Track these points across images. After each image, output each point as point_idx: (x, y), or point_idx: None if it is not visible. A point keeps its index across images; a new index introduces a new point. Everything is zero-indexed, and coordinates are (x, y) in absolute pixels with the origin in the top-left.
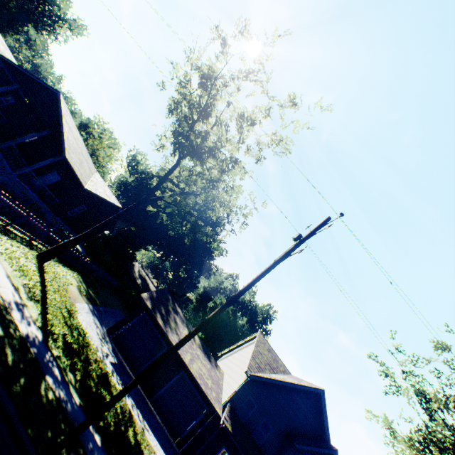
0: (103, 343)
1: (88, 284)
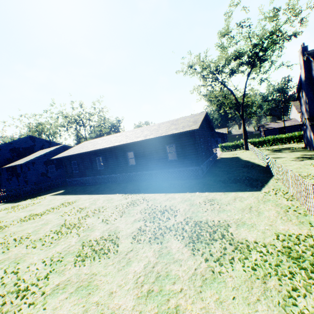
0: None
1: None
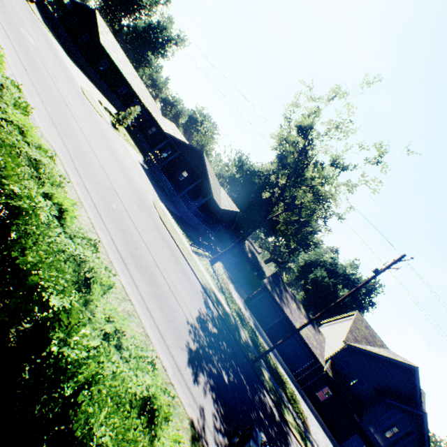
0: (245, 310)
1: (226, 268)
